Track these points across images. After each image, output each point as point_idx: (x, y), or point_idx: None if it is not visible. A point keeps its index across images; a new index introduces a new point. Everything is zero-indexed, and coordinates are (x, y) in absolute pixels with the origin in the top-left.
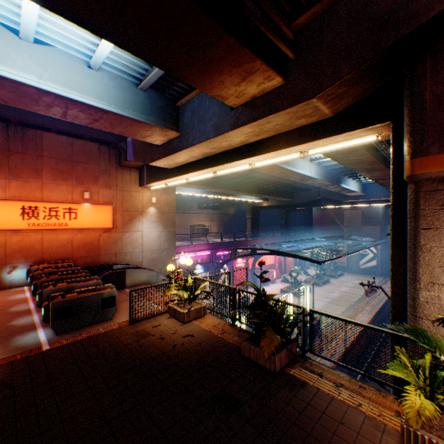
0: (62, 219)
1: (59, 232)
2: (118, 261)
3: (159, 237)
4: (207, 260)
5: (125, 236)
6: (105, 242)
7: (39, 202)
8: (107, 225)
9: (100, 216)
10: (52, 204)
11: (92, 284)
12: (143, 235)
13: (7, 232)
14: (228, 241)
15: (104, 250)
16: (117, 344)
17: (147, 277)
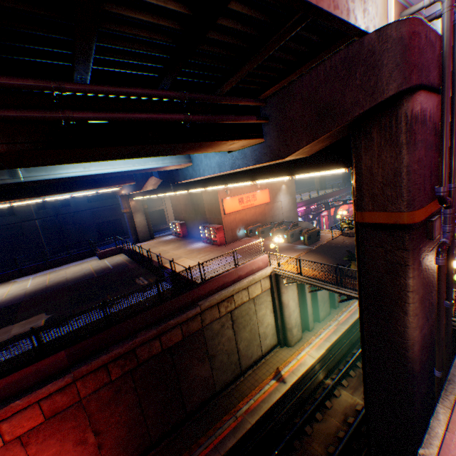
0: (251, 202)
1: (250, 209)
2: (273, 220)
3: (288, 203)
4: (303, 214)
5: (274, 206)
6: (267, 211)
7: (242, 195)
8: (267, 201)
9: (264, 196)
10: (246, 194)
11: (299, 229)
12: (281, 203)
13: (235, 213)
14: (314, 197)
15: (267, 215)
16: (337, 244)
17: (305, 225)
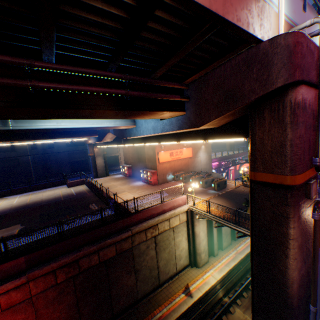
0: (178, 155)
1: (177, 160)
2: (194, 170)
3: (206, 158)
4: (216, 167)
5: (195, 160)
6: (190, 163)
7: (173, 150)
8: (190, 156)
9: (188, 152)
10: (176, 150)
11: (212, 178)
12: (200, 158)
13: (166, 162)
14: (225, 155)
15: (189, 166)
16: (238, 192)
17: (216, 176)
